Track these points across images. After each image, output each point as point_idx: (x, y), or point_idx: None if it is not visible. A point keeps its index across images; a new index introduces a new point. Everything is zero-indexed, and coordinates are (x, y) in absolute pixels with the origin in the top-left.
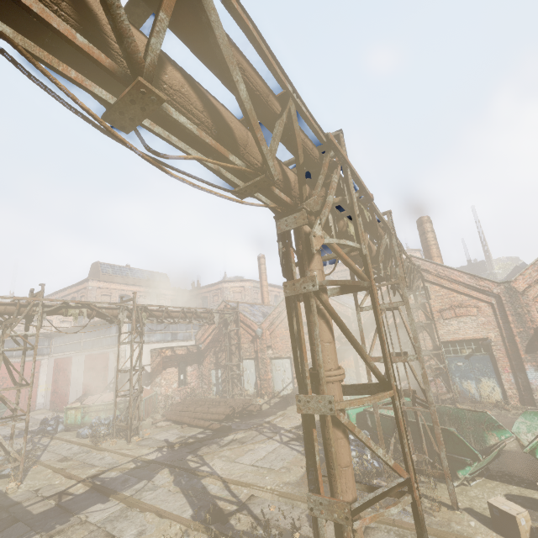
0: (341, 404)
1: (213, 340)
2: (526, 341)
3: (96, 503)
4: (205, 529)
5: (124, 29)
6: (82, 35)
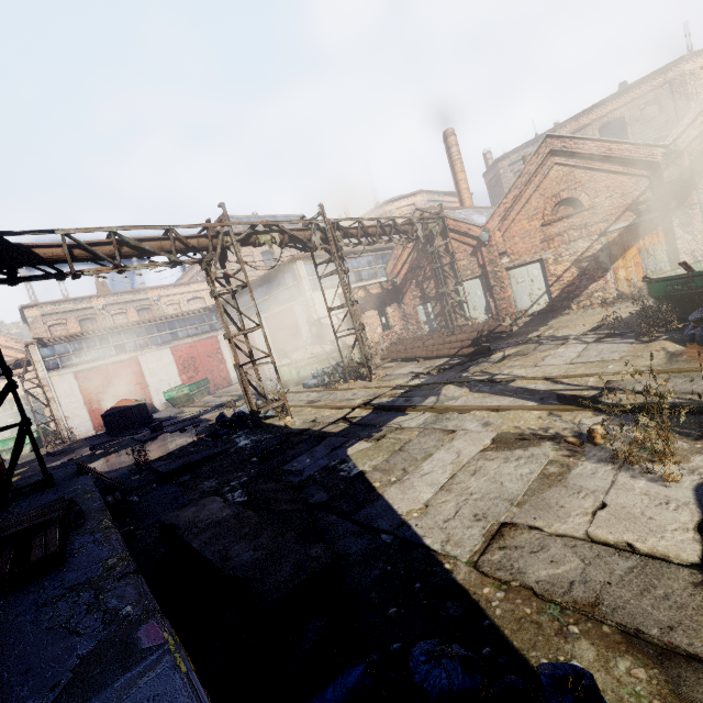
0: None
1: (411, 269)
2: None
3: (395, 417)
4: (581, 407)
5: None
6: None
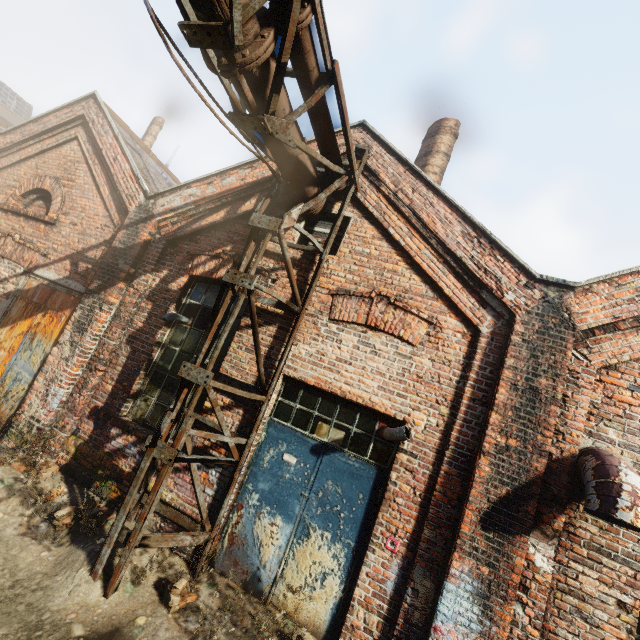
0: None
1: None
2: (506, 487)
3: None
4: None
5: None
6: None
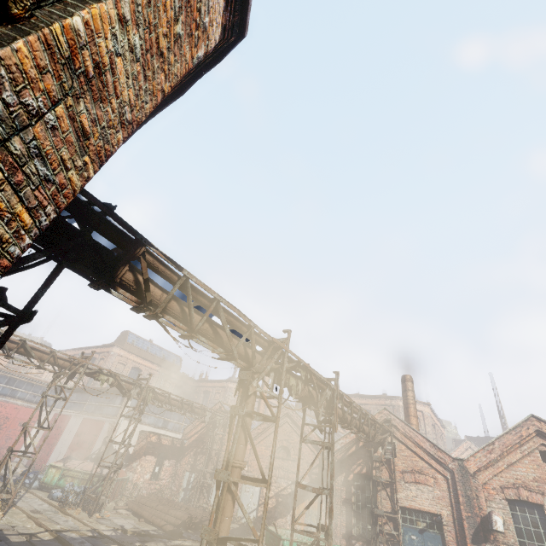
0: (234, 479)
1: (198, 439)
2: (473, 529)
3: None
4: None
5: (193, 322)
6: (182, 321)
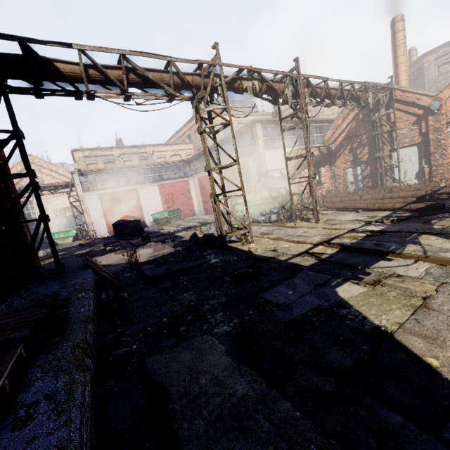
0: None
1: (348, 137)
2: None
3: (375, 260)
4: None
5: None
6: None
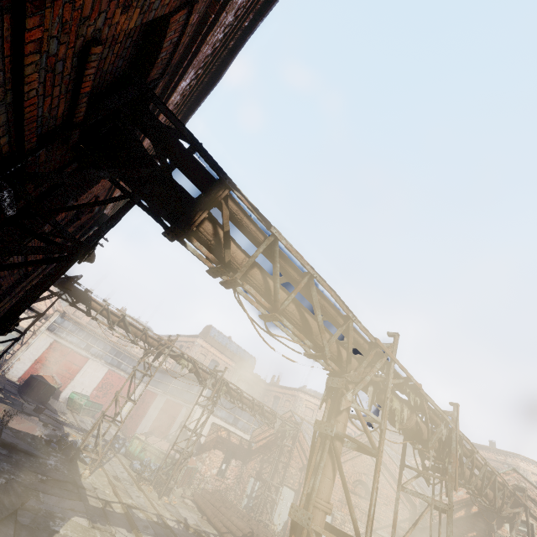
0: (317, 527)
1: (265, 445)
2: None
3: (124, 527)
4: None
5: (277, 299)
6: (264, 296)
